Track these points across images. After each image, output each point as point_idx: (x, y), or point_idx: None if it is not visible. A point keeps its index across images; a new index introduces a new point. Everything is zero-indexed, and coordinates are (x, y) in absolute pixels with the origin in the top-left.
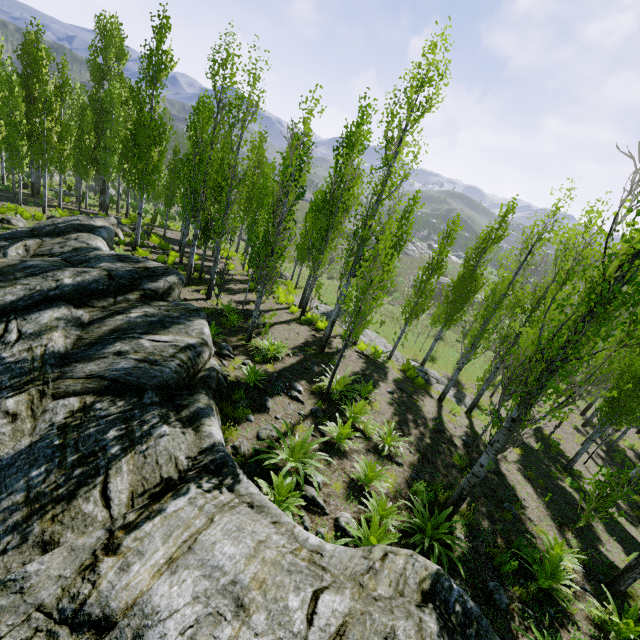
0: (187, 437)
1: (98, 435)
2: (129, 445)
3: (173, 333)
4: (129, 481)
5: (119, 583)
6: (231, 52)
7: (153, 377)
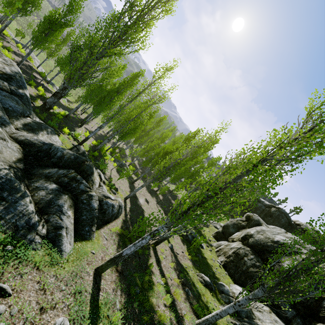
0: None
1: None
2: None
3: None
4: None
5: None
6: None
7: None
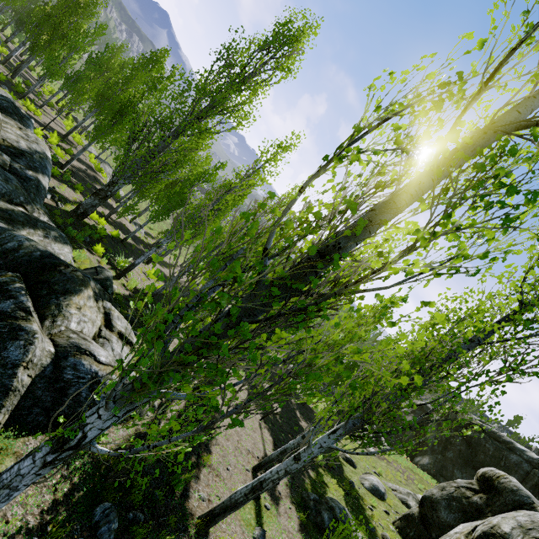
0: None
1: None
2: None
3: None
4: None
5: None
6: None
7: None
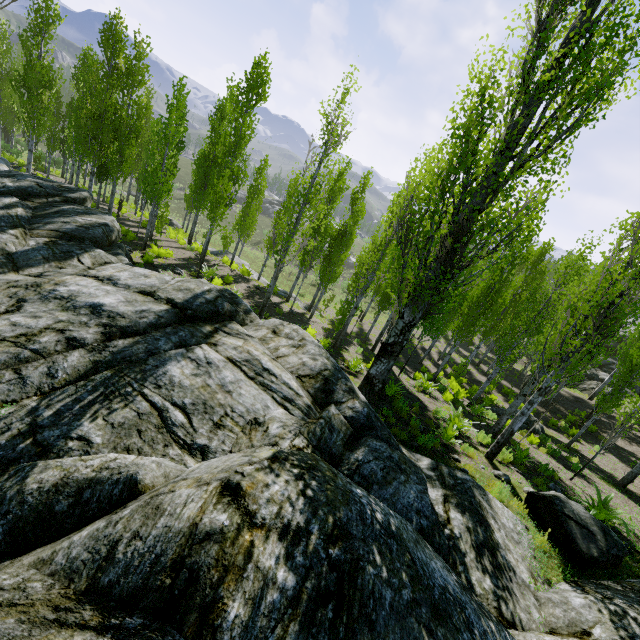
0: (114, 258)
1: (67, 248)
2: (85, 252)
3: (96, 218)
4: (90, 260)
5: (99, 273)
6: (119, 30)
7: (89, 234)
